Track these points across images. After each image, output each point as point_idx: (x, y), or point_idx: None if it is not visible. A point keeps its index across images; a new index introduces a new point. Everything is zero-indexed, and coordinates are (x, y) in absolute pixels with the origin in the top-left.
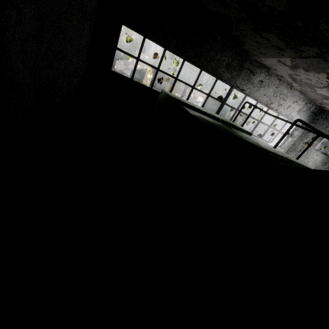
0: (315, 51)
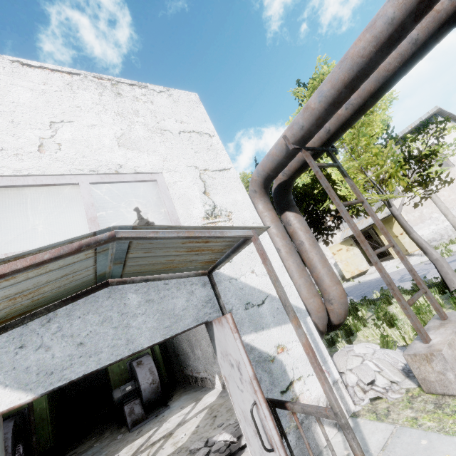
0: None
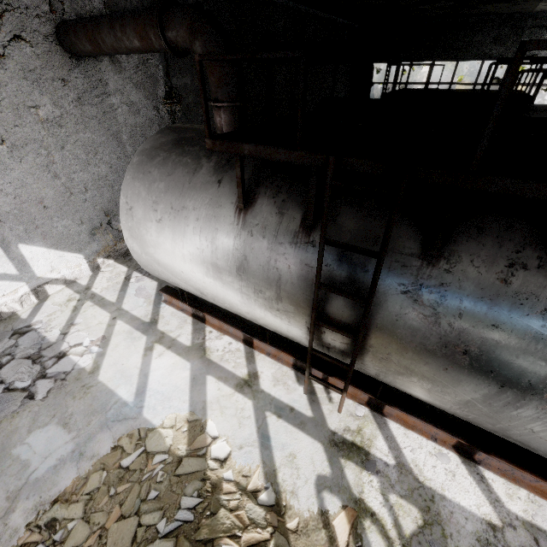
0: None
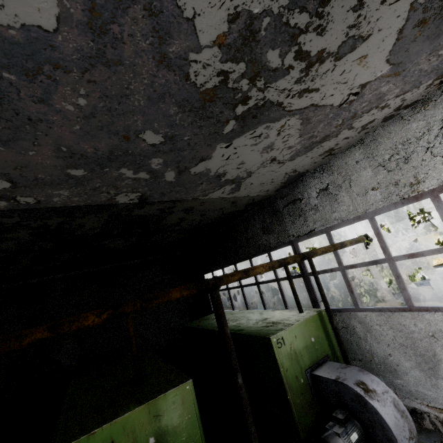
0: (140, 210)
